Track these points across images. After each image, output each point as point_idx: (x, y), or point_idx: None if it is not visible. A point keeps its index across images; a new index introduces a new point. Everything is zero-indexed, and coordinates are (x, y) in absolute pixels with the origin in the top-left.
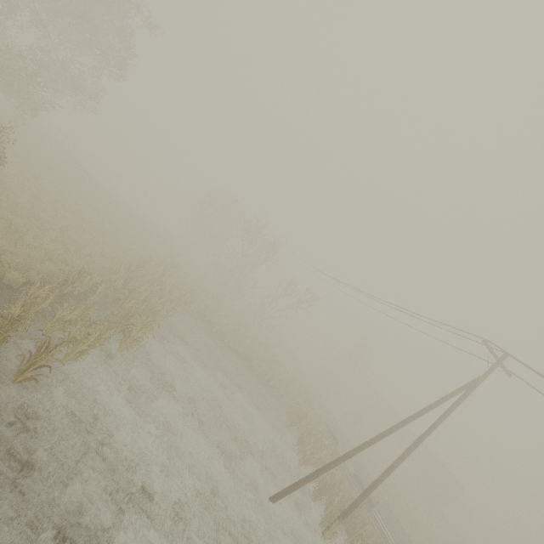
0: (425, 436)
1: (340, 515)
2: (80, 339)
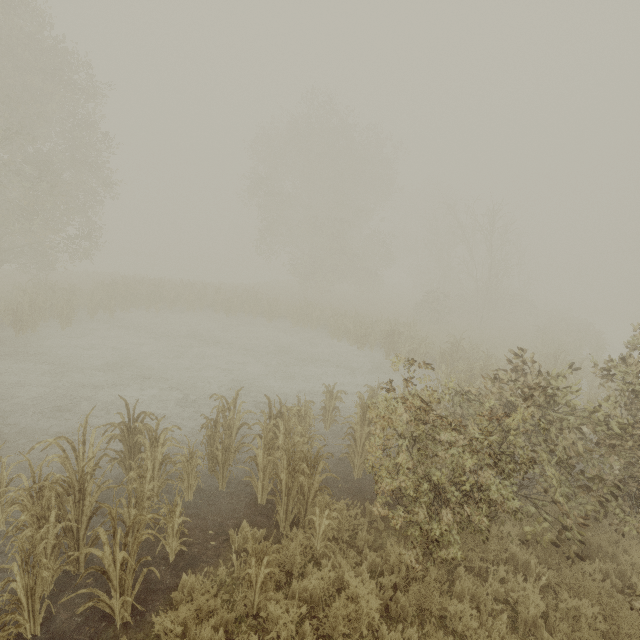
0: None
1: None
2: None
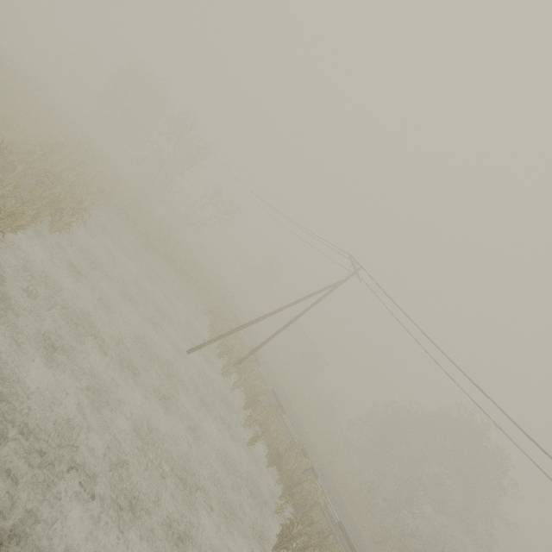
0: (300, 316)
1: (236, 363)
2: (18, 214)
